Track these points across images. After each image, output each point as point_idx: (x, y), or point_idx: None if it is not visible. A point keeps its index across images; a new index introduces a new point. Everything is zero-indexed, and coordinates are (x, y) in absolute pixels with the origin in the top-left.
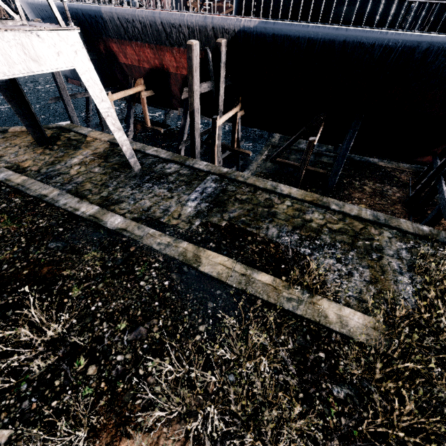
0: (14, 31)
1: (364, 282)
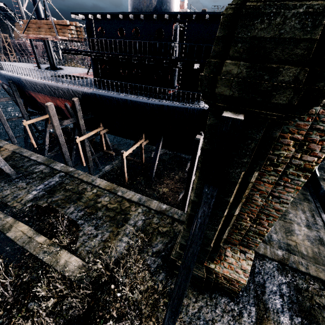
0: None
1: (100, 241)
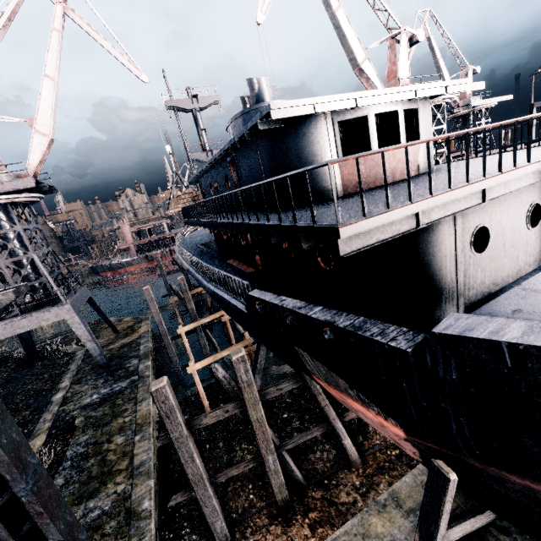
0: (38, 313)
1: None
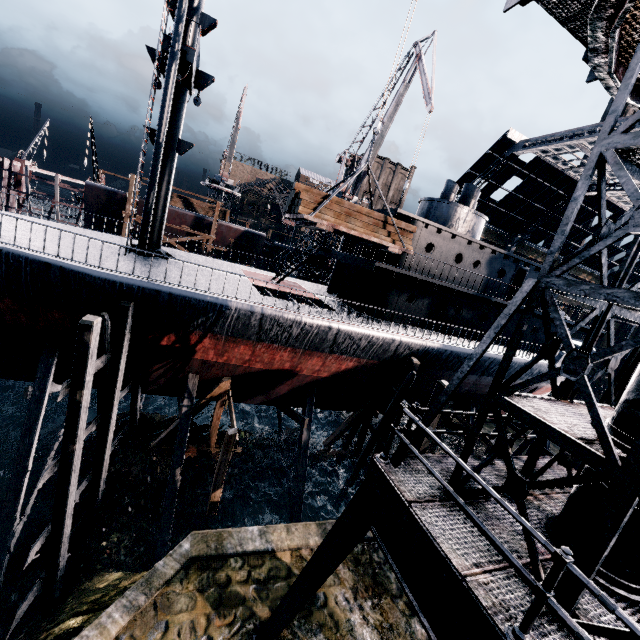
0: None
1: None
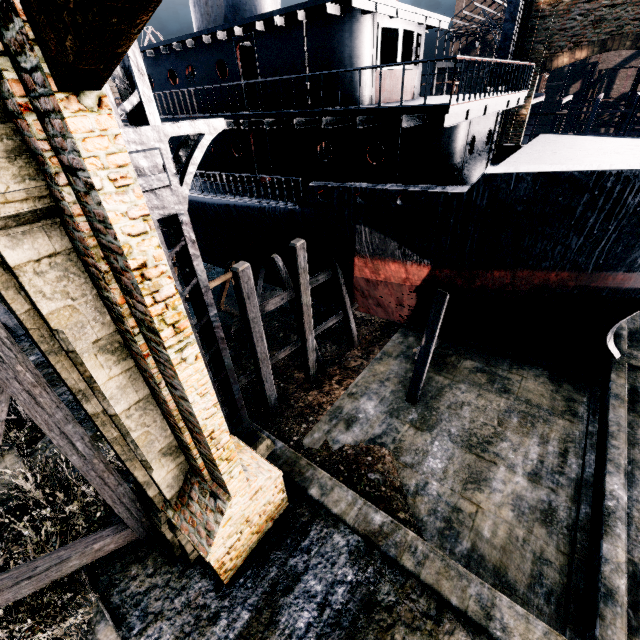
0: None
1: None
